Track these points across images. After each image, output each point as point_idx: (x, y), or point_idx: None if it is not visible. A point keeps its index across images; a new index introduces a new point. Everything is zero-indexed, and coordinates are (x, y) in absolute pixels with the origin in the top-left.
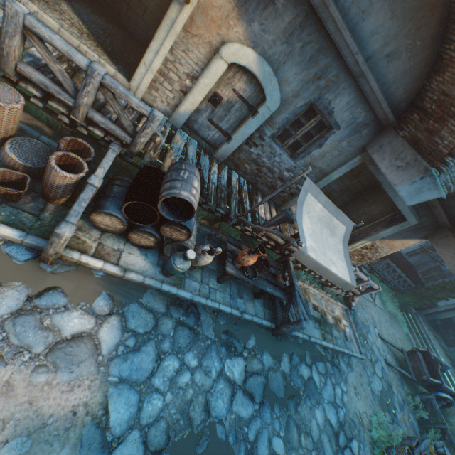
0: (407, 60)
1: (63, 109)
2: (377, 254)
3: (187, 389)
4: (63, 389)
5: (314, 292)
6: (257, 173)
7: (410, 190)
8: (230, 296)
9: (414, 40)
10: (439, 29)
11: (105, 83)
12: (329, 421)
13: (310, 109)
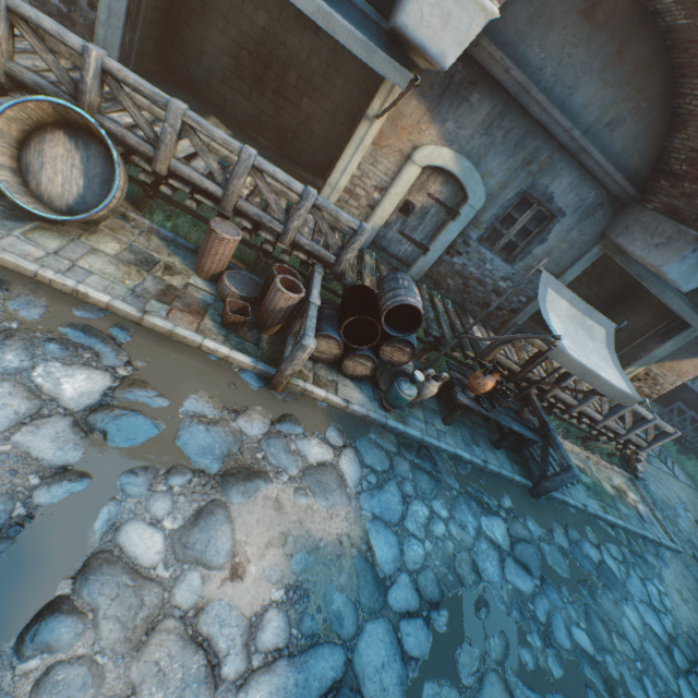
0: (634, 124)
1: (271, 238)
2: (658, 387)
3: (445, 542)
4: (324, 516)
5: (573, 449)
6: (463, 289)
7: (682, 270)
8: (464, 442)
9: (637, 103)
10: (664, 86)
11: (317, 204)
12: (650, 627)
13: (522, 200)
